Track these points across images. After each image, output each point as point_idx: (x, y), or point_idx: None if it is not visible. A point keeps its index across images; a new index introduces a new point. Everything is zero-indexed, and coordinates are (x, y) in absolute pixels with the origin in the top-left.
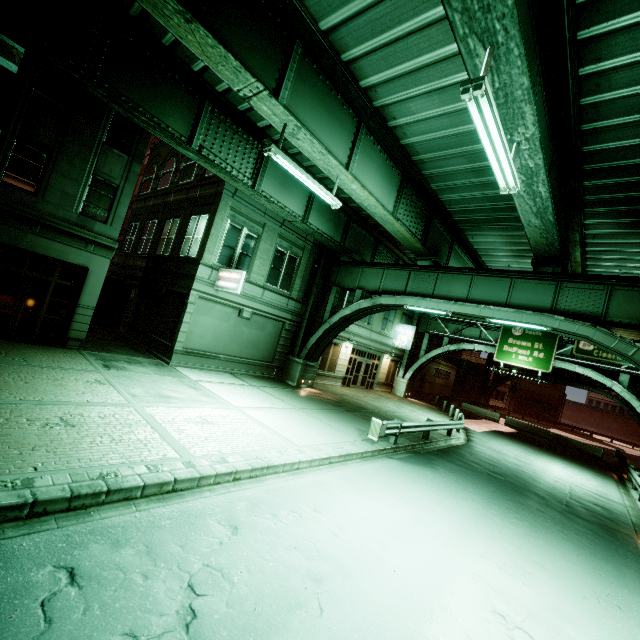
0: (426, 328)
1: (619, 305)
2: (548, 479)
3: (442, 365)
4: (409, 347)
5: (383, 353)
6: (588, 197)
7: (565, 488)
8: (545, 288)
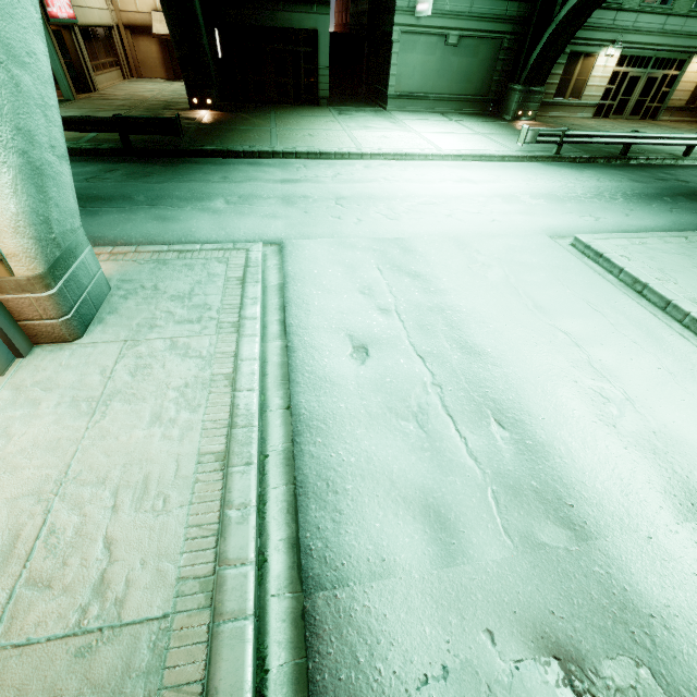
0: None
1: None
2: None
3: None
4: None
5: (693, 54)
6: None
7: None
8: None
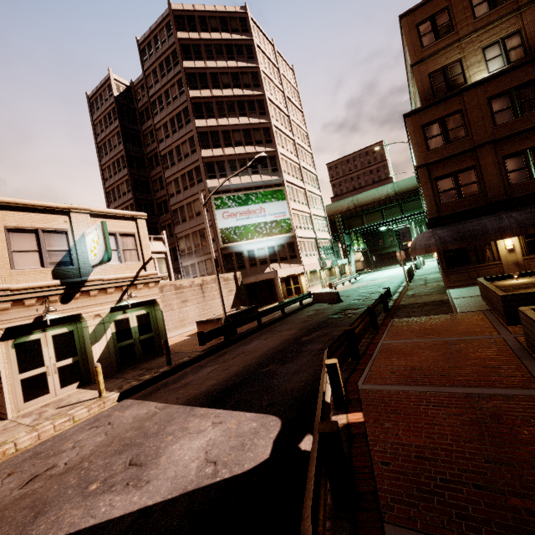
0: None
1: None
2: None
3: None
4: None
5: None
6: None
7: None
8: None
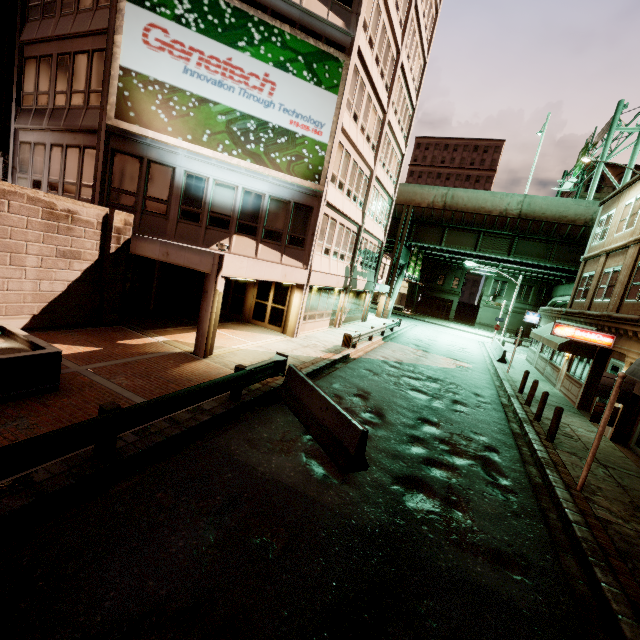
0: None
1: None
2: None
3: None
4: None
5: None
6: None
7: None
8: None
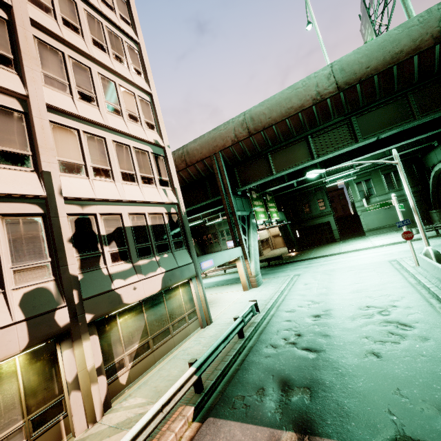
0: None
1: None
2: None
3: None
4: None
5: None
6: None
7: None
8: None
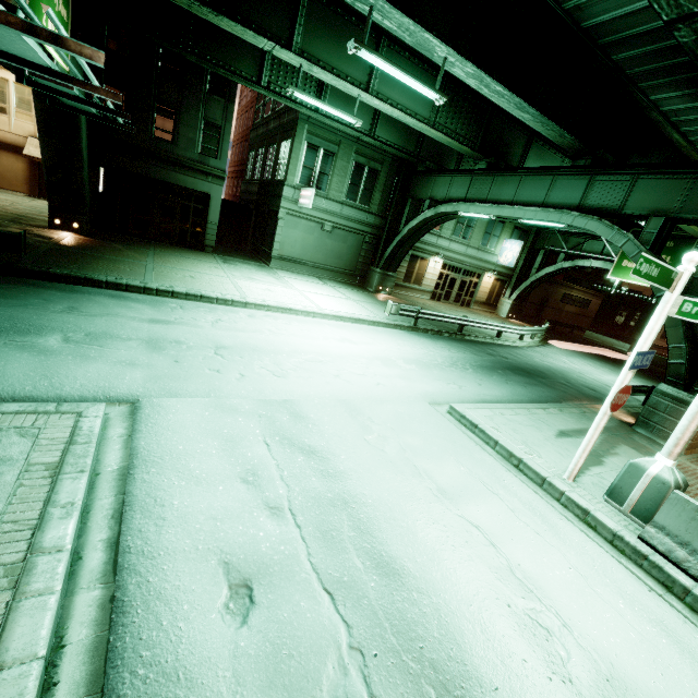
0: (544, 244)
1: (637, 196)
2: (571, 374)
3: (577, 291)
4: (513, 264)
5: (484, 271)
6: (629, 71)
7: (579, 380)
8: (579, 184)
